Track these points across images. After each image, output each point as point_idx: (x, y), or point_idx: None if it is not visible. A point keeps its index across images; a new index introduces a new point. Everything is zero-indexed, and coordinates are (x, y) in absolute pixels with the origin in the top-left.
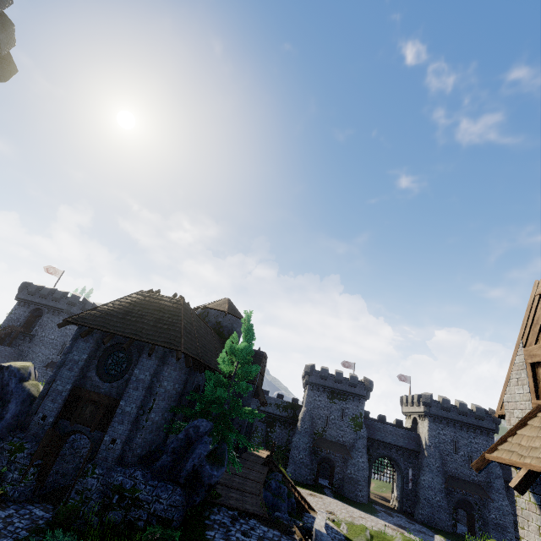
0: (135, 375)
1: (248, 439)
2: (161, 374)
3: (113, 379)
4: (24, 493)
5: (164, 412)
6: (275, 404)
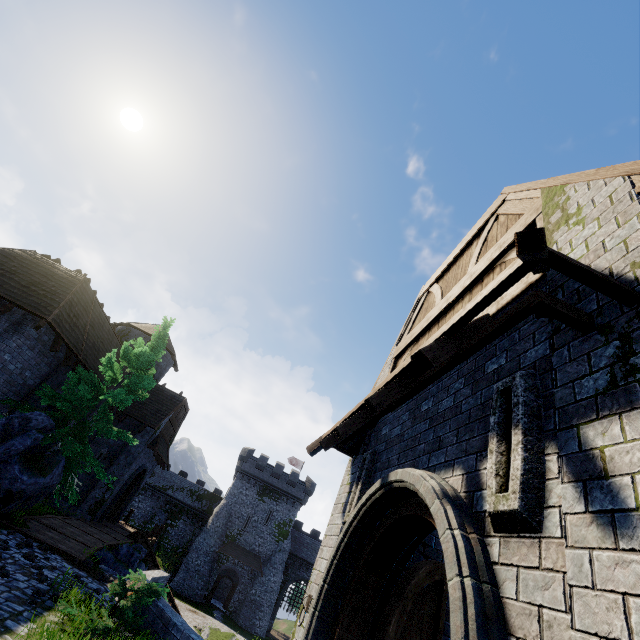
0: None
1: (124, 507)
2: (5, 341)
3: None
4: None
5: None
6: (189, 490)
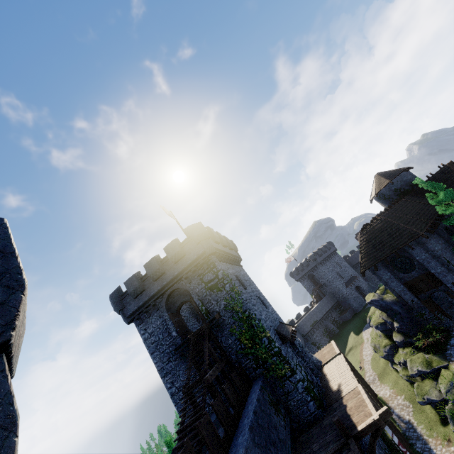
0: (419, 259)
1: None
2: (428, 248)
3: (412, 269)
4: (448, 323)
5: (453, 255)
6: None
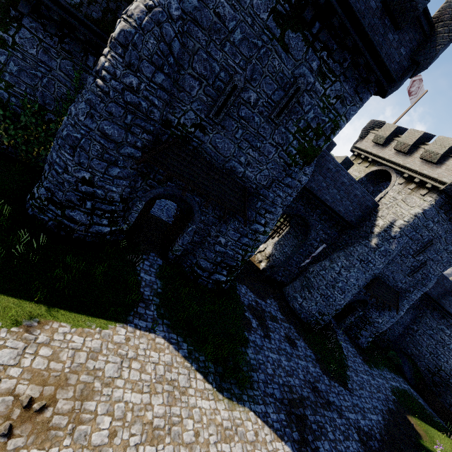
0: None
1: None
2: None
3: None
4: None
5: None
6: None
